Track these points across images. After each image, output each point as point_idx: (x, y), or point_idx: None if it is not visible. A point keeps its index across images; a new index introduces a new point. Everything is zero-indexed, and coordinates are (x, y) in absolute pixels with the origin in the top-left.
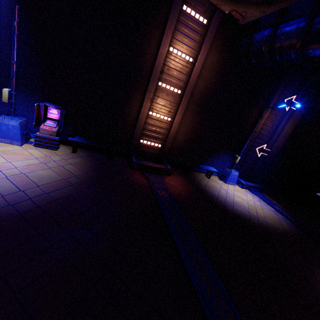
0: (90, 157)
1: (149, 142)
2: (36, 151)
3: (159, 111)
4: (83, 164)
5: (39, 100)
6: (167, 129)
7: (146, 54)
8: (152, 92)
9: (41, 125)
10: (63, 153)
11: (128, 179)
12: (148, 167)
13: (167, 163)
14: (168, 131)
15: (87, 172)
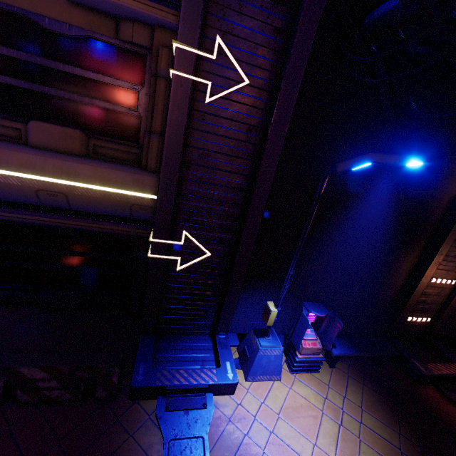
0: (356, 372)
1: (415, 318)
2: (302, 387)
3: (441, 274)
4: (371, 400)
5: (279, 291)
6: (445, 295)
7: (439, 200)
8: (443, 254)
9: (301, 342)
10: (326, 375)
11: (451, 426)
12: (444, 378)
13: (451, 354)
14: (446, 297)
15: (399, 429)
